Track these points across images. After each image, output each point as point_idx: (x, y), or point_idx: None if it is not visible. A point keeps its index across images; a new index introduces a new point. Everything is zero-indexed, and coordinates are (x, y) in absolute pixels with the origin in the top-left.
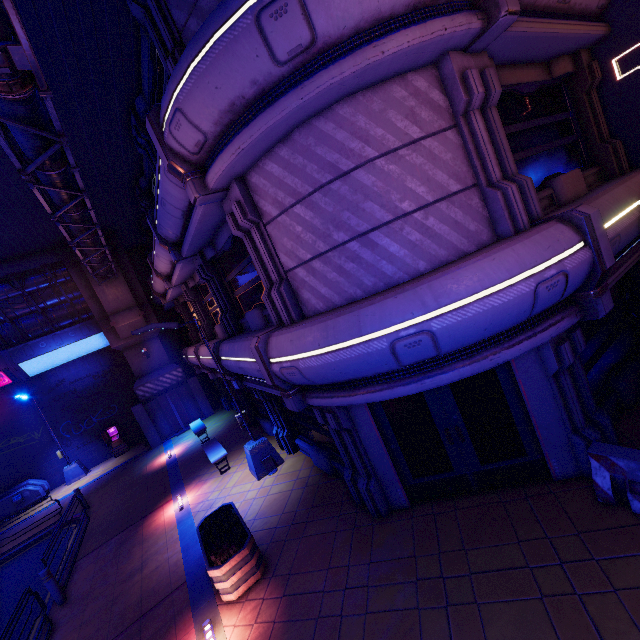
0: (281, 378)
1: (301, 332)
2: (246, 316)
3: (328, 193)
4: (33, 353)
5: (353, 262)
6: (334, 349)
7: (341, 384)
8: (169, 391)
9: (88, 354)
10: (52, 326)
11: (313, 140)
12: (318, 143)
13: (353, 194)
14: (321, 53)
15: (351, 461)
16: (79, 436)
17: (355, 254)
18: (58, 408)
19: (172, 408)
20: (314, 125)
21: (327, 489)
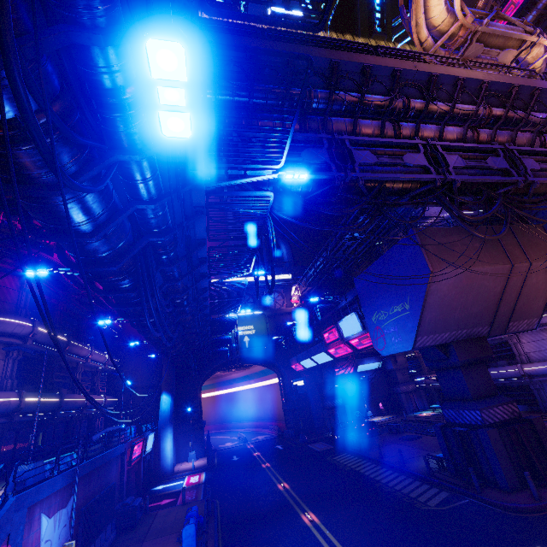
0: (527, 373)
1: (535, 363)
2: (498, 362)
3: (540, 341)
4: (362, 363)
5: (546, 353)
6: (545, 367)
7: (544, 375)
8: (413, 392)
9: (374, 369)
10: (368, 354)
11: (537, 333)
12: (538, 334)
13: (546, 342)
14: (542, 324)
15: (541, 400)
16: (368, 402)
17: (546, 352)
18: (363, 387)
19: (415, 399)
20: (538, 331)
21: (530, 412)
